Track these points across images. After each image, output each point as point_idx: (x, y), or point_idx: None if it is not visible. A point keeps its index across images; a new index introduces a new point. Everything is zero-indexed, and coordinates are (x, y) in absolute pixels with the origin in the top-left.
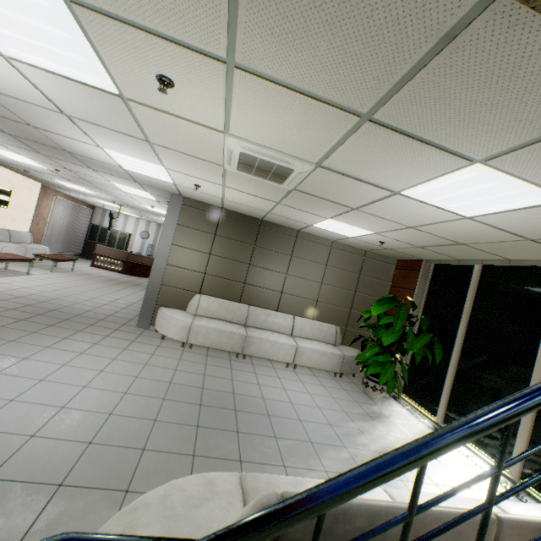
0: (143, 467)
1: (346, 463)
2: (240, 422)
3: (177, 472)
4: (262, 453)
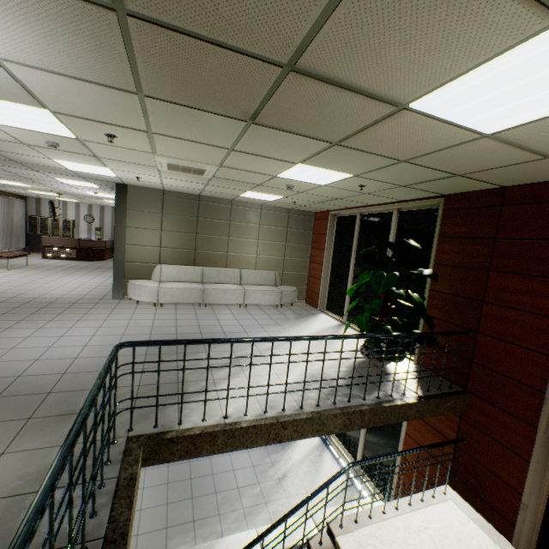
0: (139, 547)
1: (256, 497)
2: (194, 488)
3: (159, 543)
4: (207, 509)
